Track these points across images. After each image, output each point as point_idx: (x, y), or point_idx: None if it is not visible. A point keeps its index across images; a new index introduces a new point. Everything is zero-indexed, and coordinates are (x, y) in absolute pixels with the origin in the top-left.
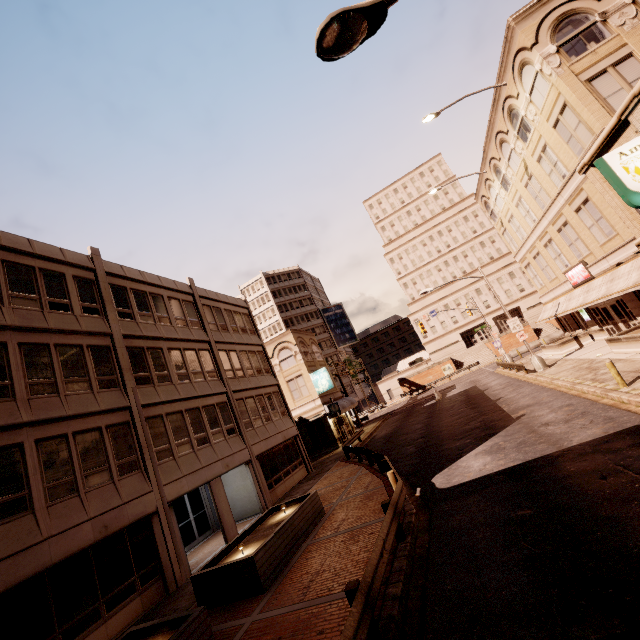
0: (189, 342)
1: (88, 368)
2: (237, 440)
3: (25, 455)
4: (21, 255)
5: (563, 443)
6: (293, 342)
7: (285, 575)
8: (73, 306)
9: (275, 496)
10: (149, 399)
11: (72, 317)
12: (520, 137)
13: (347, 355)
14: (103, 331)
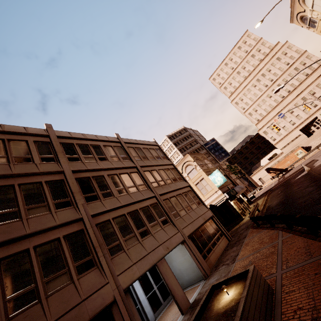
0: (122, 169)
1: (46, 196)
2: (170, 227)
3: None
4: None
5: None
6: (192, 160)
7: None
8: (34, 158)
9: (210, 264)
10: (97, 210)
11: (33, 165)
12: None
13: (227, 163)
14: (56, 170)
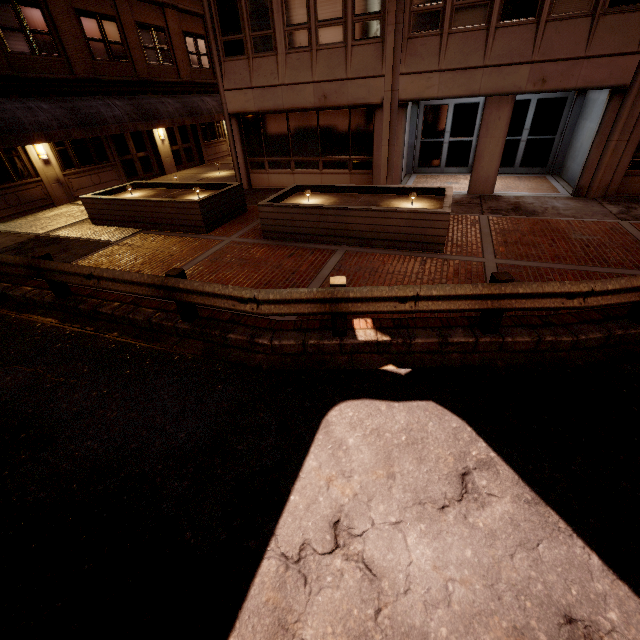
0: None
1: None
2: (629, 24)
3: None
4: None
5: None
6: None
7: (279, 244)
8: None
9: None
10: None
11: None
12: None
13: None
14: None
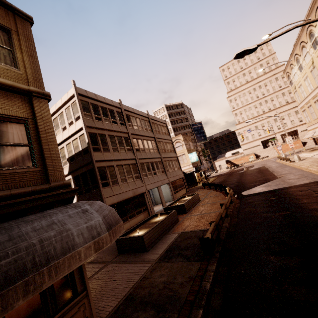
0: (148, 137)
1: (124, 144)
2: (164, 175)
3: (114, 169)
4: (103, 103)
5: (293, 184)
6: (182, 140)
7: (192, 210)
8: (117, 122)
9: (176, 197)
10: (140, 157)
11: (118, 126)
12: (313, 46)
13: (203, 147)
14: (126, 132)
